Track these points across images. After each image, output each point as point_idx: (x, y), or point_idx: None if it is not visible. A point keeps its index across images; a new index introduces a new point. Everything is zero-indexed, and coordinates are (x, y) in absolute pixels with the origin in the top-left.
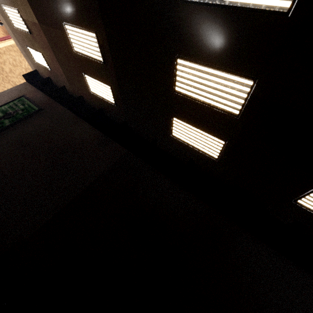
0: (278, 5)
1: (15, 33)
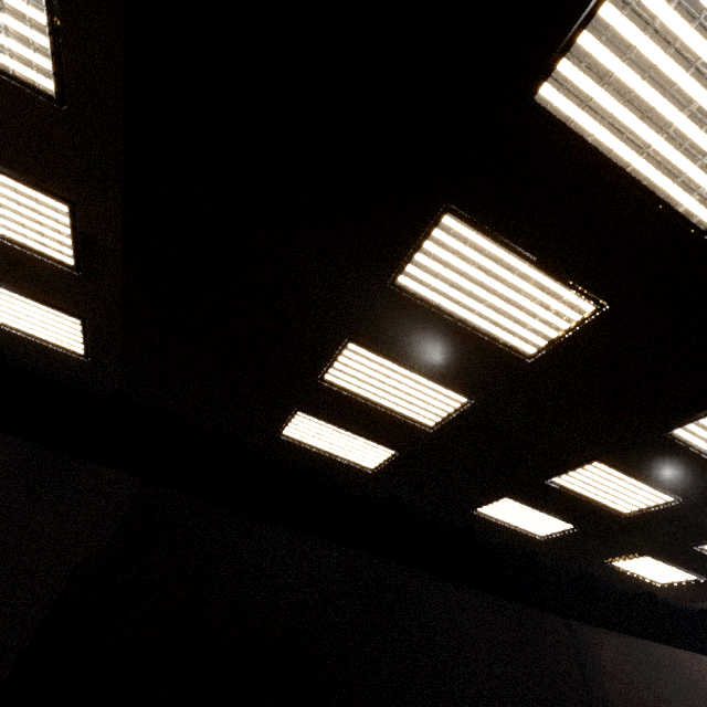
0: (522, 348)
1: None
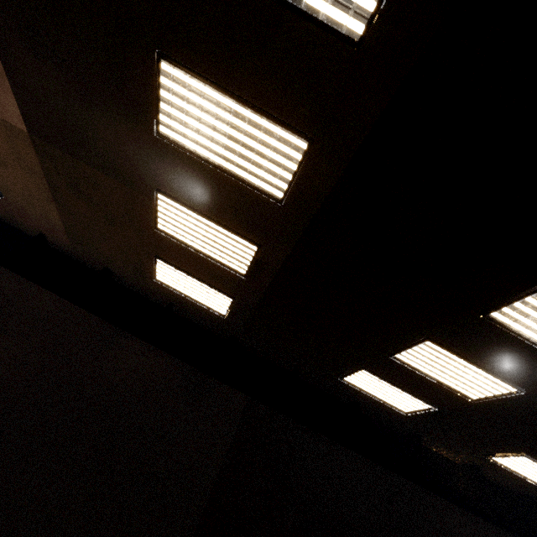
0: None
1: None
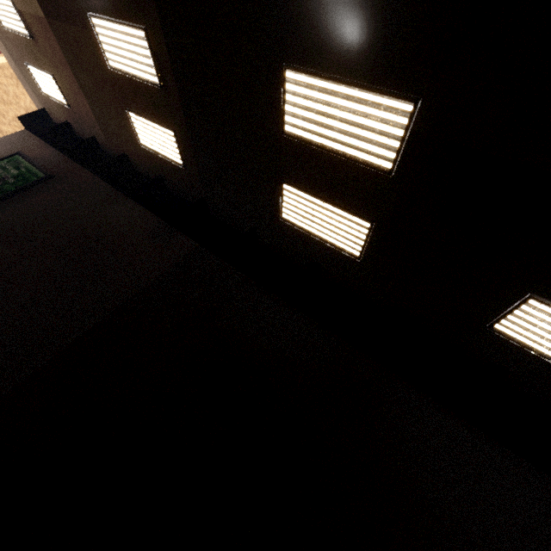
0: None
1: (5, 38)
